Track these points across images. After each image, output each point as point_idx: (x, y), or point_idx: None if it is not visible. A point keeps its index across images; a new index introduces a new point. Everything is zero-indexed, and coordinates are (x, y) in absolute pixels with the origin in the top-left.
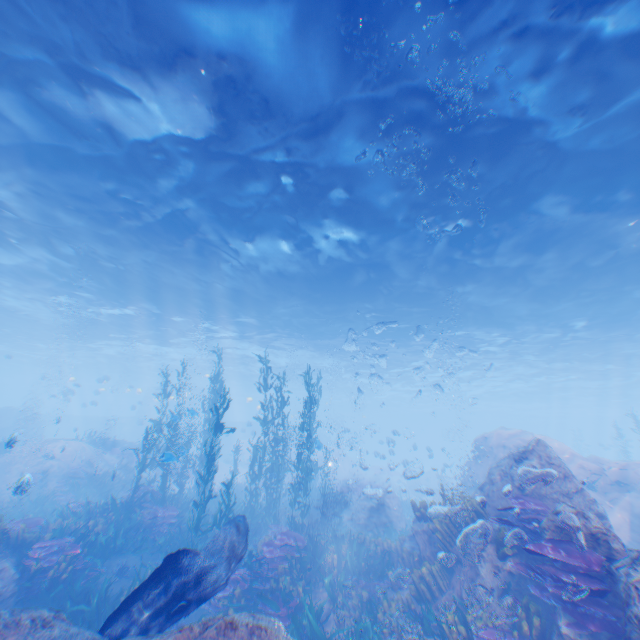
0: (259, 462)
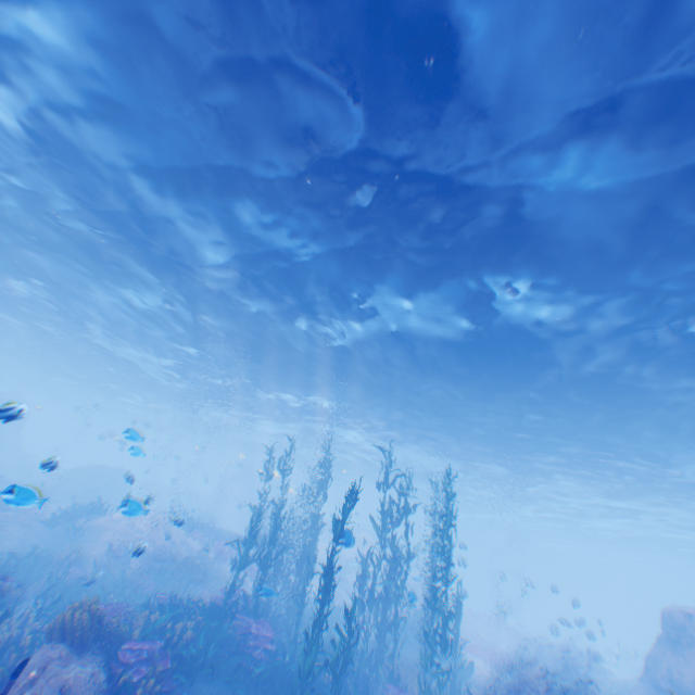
0: (372, 585)
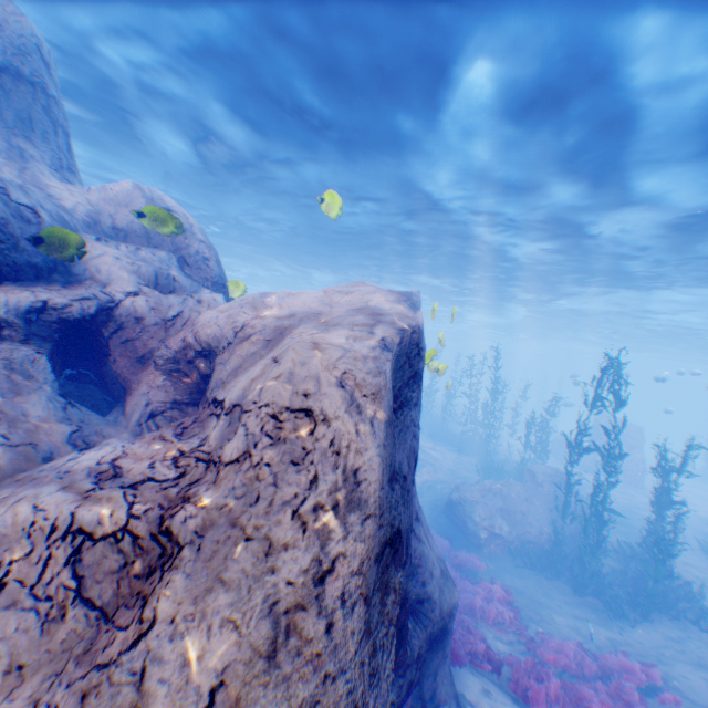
0: None
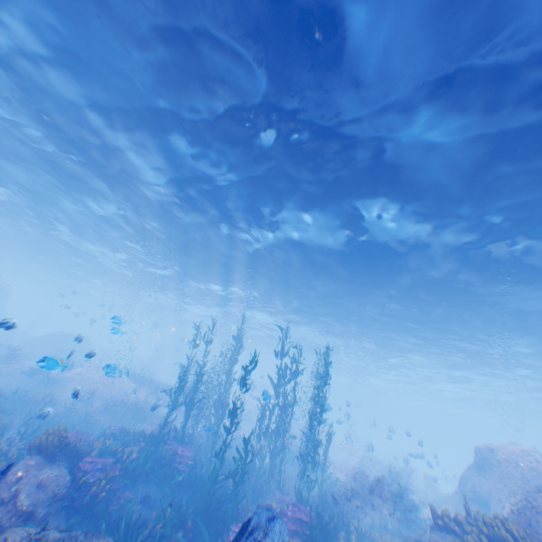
0: (268, 423)
